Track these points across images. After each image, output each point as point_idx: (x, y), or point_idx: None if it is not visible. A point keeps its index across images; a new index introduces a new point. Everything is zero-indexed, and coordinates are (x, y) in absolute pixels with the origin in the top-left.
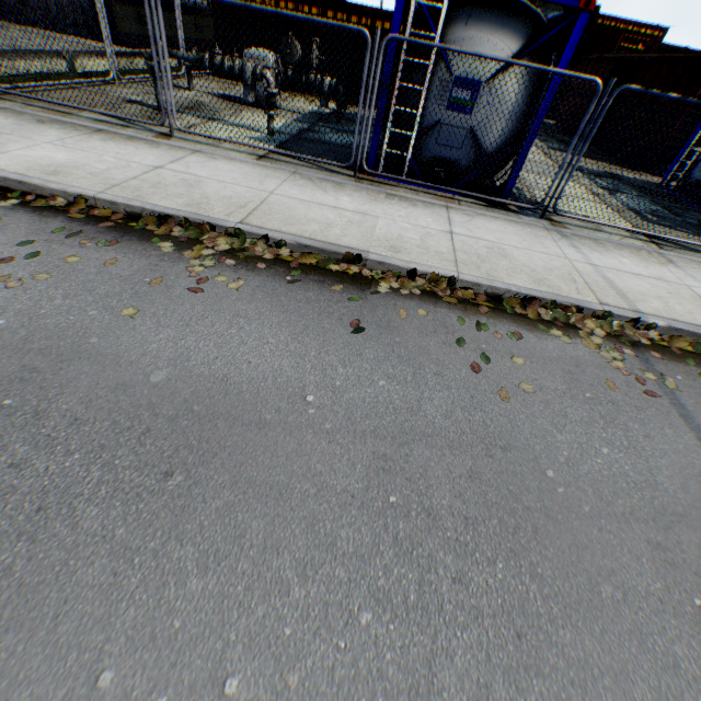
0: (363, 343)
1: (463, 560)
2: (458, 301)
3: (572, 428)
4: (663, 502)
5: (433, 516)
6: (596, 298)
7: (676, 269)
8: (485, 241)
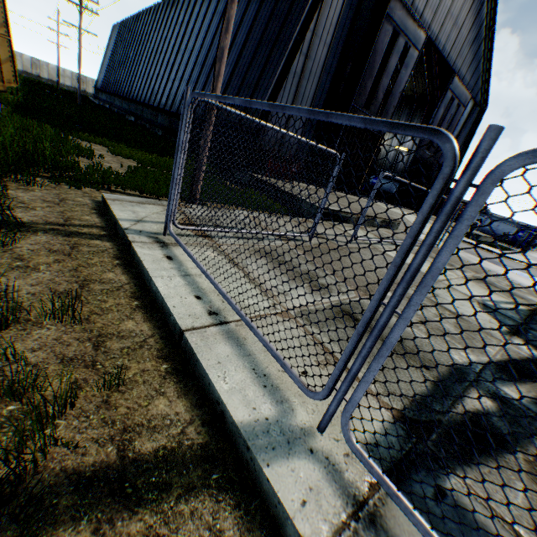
0: None
1: None
2: None
3: None
4: None
5: None
6: None
7: None
8: None
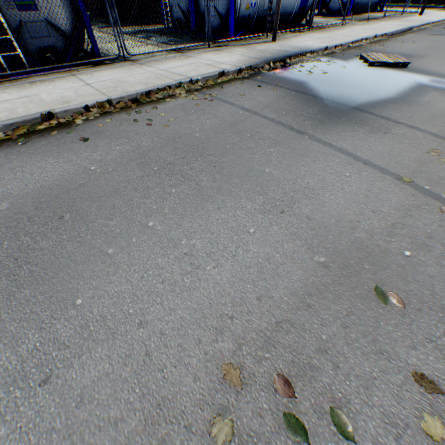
0: (94, 143)
1: (189, 165)
2: (120, 110)
3: (195, 122)
4: (230, 123)
5: (172, 163)
6: (172, 80)
7: (193, 59)
8: (109, 81)
